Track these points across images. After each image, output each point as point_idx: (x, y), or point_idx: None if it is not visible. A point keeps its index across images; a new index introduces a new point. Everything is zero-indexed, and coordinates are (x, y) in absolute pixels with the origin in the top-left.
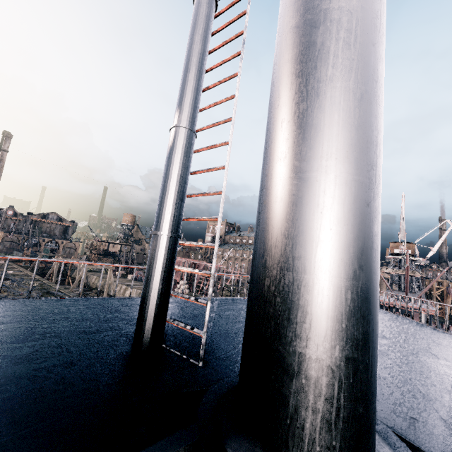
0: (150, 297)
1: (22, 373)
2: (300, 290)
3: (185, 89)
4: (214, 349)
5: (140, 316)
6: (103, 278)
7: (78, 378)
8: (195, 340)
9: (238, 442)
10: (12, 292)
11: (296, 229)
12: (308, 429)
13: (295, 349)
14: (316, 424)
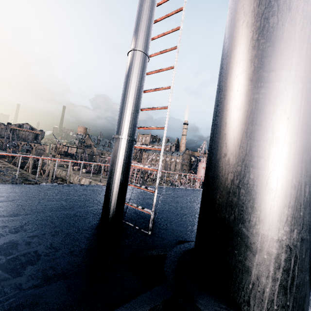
0: (113, 185)
1: (19, 240)
2: (265, 184)
3: (141, 17)
4: (156, 222)
5: (106, 199)
6: (65, 171)
7: (62, 244)
8: (142, 216)
9: (204, 299)
10: (1, 179)
11: (262, 132)
12: (268, 293)
13: (258, 232)
14: (274, 289)
